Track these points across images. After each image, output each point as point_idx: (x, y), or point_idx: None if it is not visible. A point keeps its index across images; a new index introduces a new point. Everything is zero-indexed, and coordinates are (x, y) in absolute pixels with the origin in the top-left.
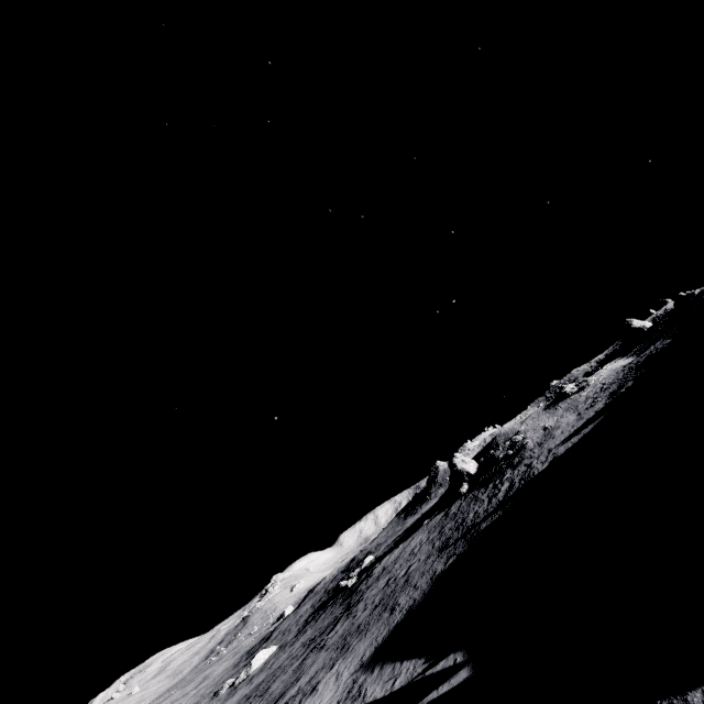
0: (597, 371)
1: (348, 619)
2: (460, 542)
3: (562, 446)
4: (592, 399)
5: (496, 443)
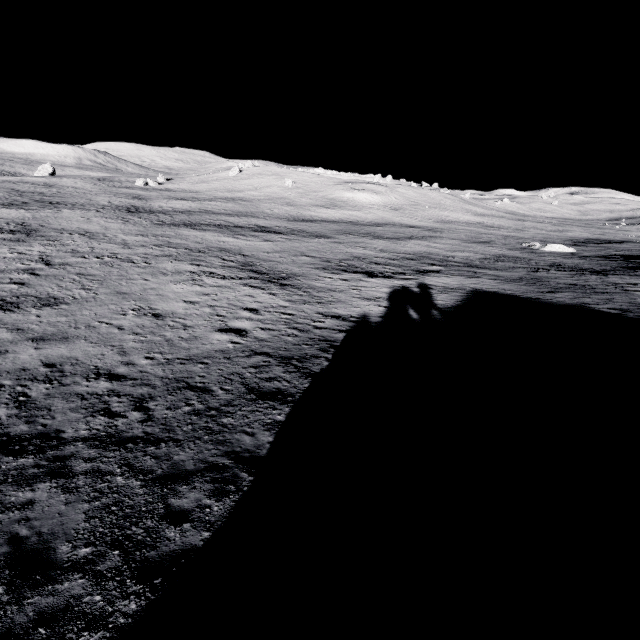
0: None
1: (569, 275)
2: None
3: None
4: None
5: None
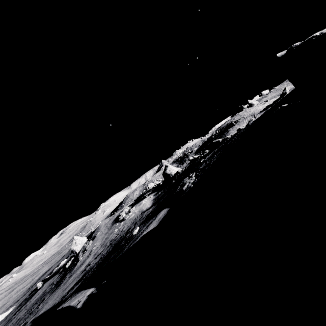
0: (148, 195)
1: None
2: None
3: None
4: (101, 251)
5: (93, 234)
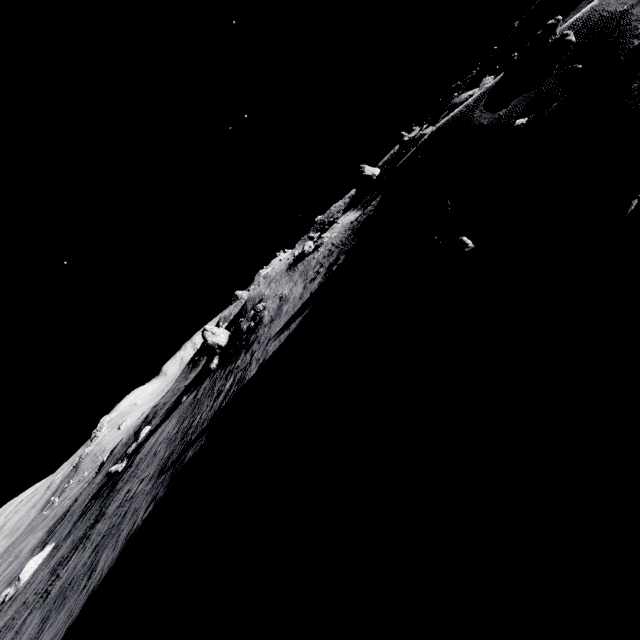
0: (335, 223)
1: (81, 551)
2: (169, 474)
3: (275, 341)
4: (319, 266)
5: (245, 310)
